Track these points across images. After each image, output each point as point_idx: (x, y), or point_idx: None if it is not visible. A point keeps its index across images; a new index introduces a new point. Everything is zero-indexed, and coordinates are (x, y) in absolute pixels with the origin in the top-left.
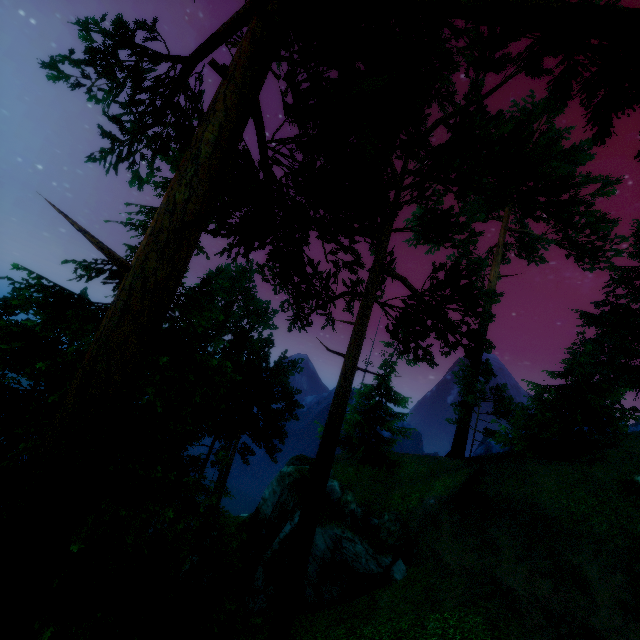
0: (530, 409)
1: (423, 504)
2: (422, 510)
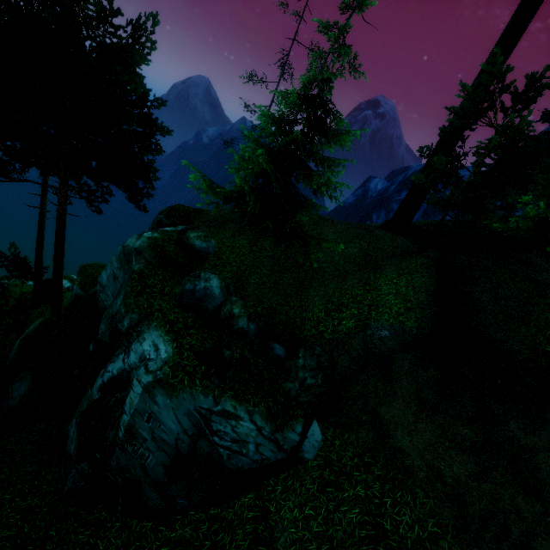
0: (486, 166)
1: (366, 334)
2: (362, 343)
